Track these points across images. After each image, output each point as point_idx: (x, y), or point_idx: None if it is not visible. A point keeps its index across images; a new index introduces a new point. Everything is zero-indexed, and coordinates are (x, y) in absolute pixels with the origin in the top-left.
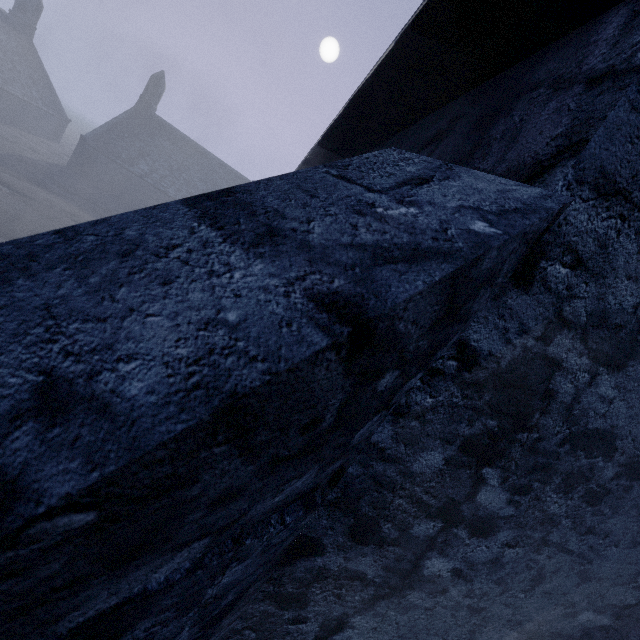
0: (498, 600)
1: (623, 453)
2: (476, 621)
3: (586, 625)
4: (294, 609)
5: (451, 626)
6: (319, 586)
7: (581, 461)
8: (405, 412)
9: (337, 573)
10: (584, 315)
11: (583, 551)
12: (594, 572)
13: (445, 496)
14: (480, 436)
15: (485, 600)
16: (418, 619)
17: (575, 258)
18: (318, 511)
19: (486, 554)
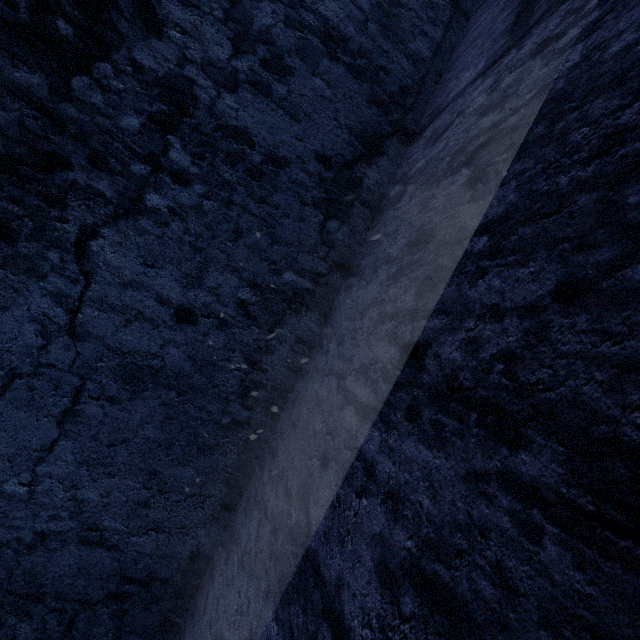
0: (212, 244)
1: (261, 147)
2: (201, 260)
3: (293, 285)
4: (58, 210)
5: (181, 259)
6: (74, 195)
7: (234, 146)
8: (109, 90)
9: (85, 188)
10: (199, 59)
11: (264, 217)
12: (280, 237)
13: (147, 149)
14: (159, 114)
15: (202, 241)
16: (153, 244)
17: (182, 30)
18: (66, 139)
19: (190, 201)
